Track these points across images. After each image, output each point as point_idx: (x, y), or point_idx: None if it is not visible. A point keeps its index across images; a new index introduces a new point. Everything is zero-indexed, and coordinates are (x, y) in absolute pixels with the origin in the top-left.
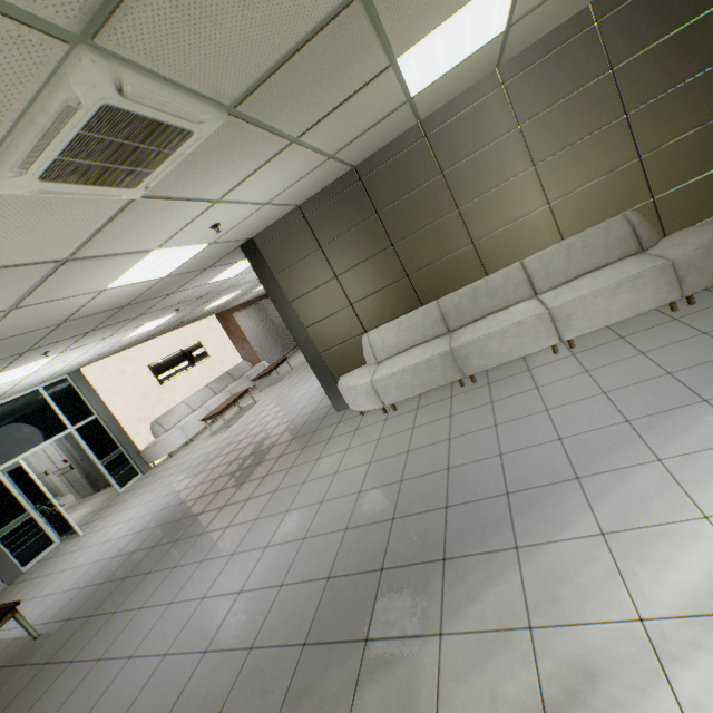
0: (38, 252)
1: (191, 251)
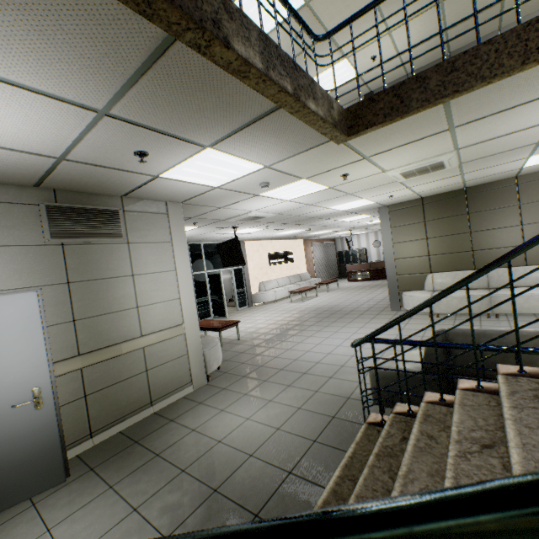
0: (331, 19)
1: (351, 76)
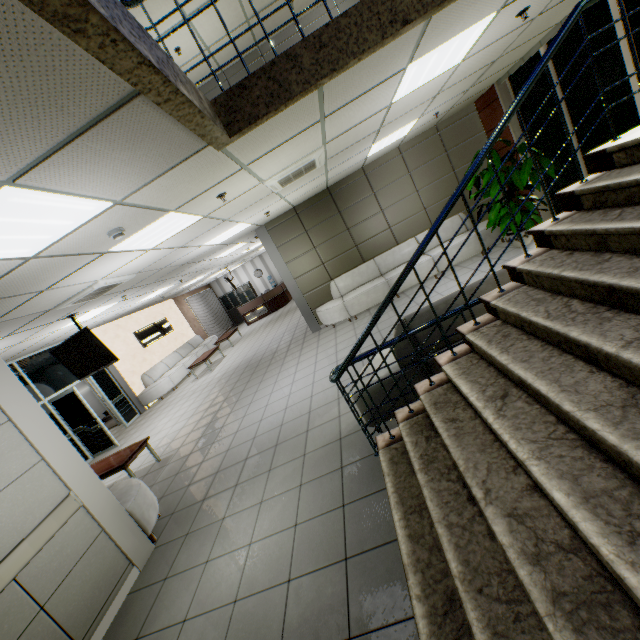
0: None
1: None
